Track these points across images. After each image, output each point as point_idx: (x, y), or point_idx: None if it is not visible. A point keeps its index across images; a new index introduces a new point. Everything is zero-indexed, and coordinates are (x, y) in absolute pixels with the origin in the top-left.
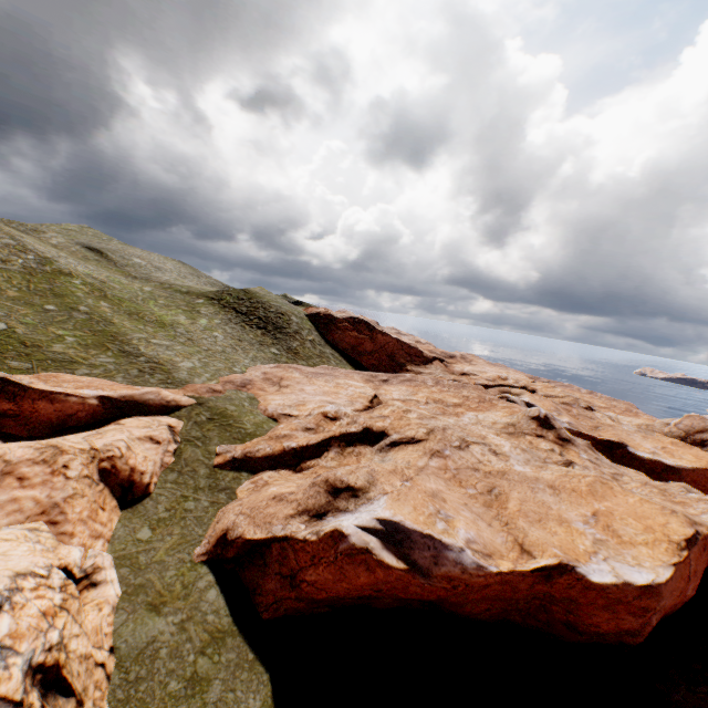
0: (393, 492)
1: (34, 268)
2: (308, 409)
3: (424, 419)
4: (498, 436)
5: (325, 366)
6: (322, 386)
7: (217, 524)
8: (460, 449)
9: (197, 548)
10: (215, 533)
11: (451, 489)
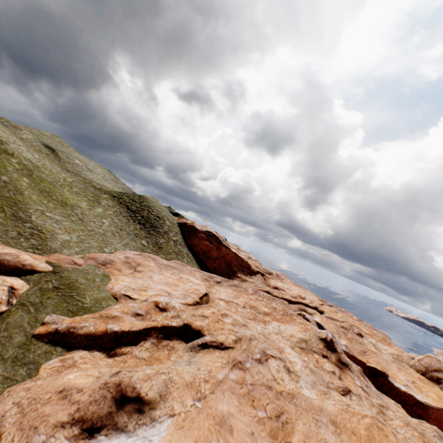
0: (180, 415)
1: None
2: (146, 295)
3: (236, 326)
4: (293, 349)
5: (178, 261)
6: (168, 277)
7: None
8: (260, 362)
9: None
10: None
11: (243, 410)
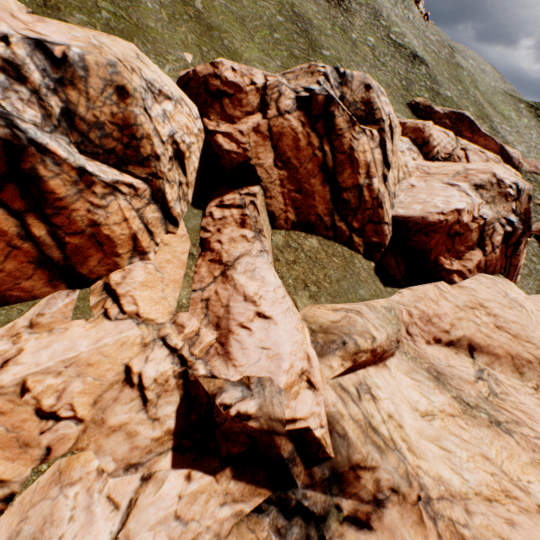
0: None
1: (448, 60)
2: None
3: None
4: None
5: None
6: None
7: (538, 225)
8: None
9: None
10: (539, 227)
11: None
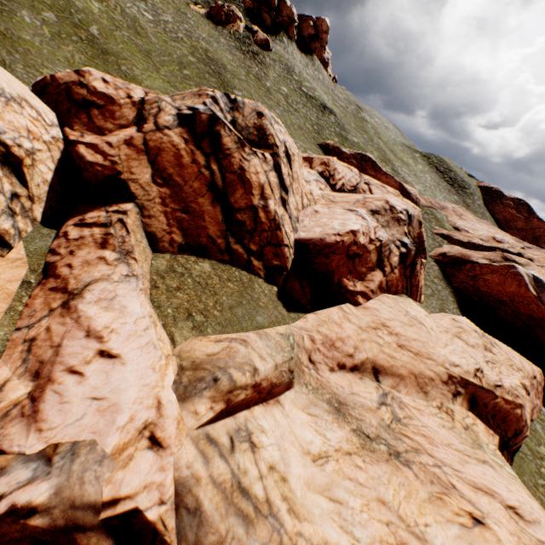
0: (539, 272)
1: (355, 114)
2: (479, 233)
3: None
4: None
5: (486, 221)
6: (486, 228)
7: (437, 250)
8: None
9: (429, 253)
10: (437, 252)
11: None
